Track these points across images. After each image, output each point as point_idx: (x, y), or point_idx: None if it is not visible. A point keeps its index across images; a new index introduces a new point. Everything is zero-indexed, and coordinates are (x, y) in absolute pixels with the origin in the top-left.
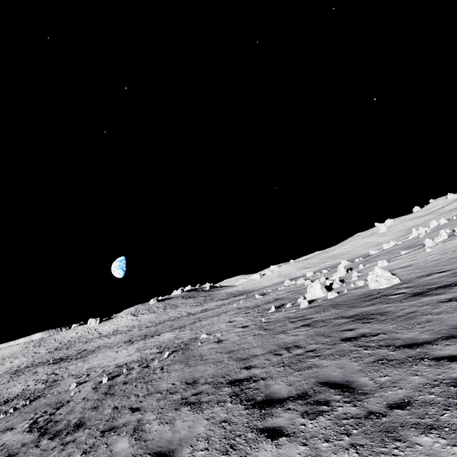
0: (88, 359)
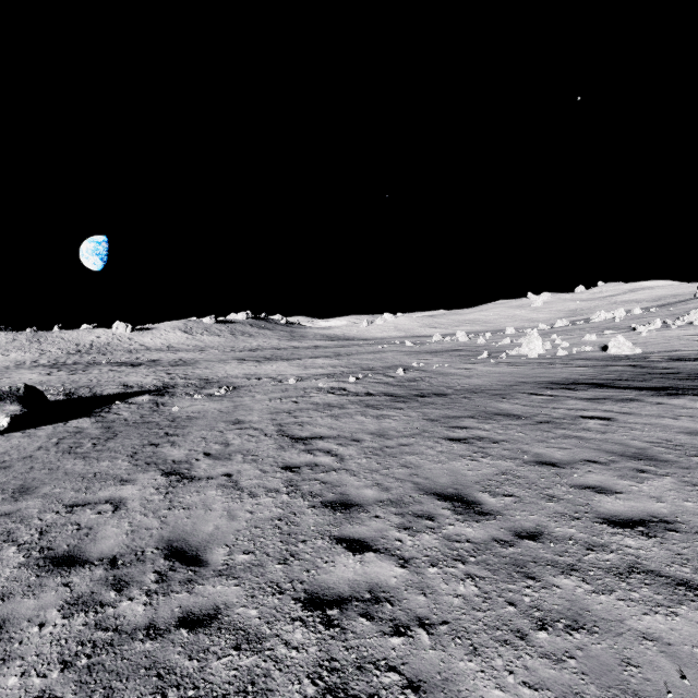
0: (210, 368)
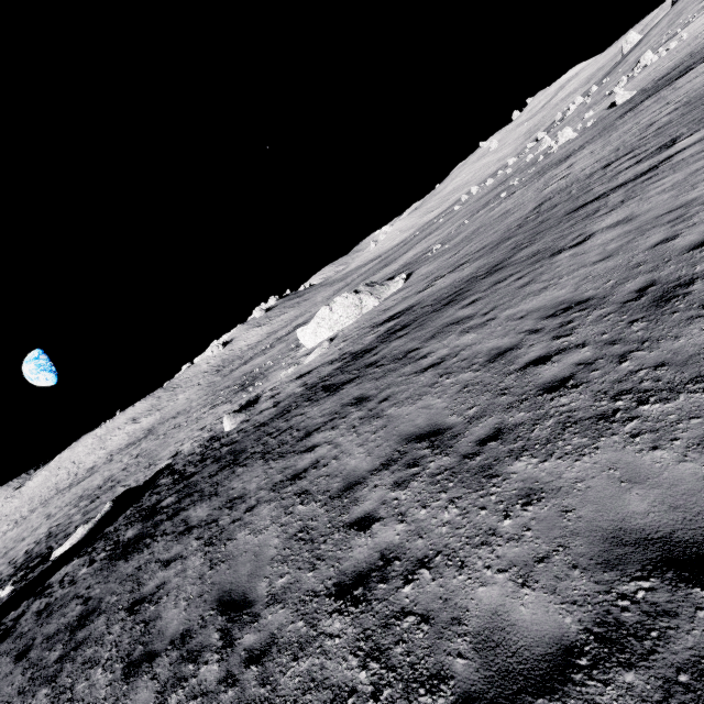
0: None
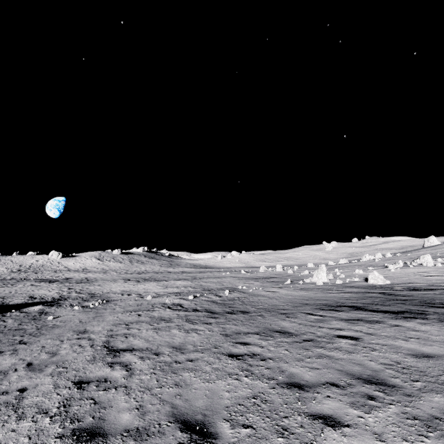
0: (102, 285)
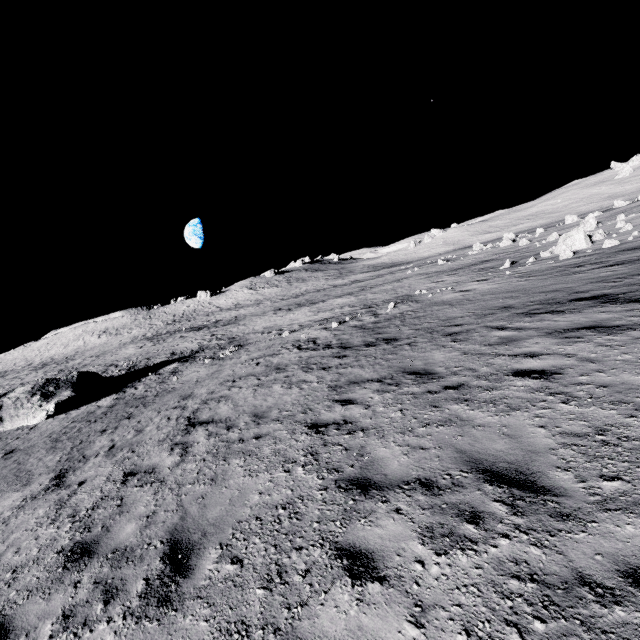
0: (247, 324)
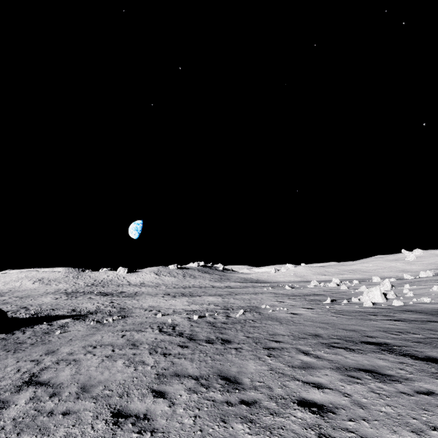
0: (140, 299)
